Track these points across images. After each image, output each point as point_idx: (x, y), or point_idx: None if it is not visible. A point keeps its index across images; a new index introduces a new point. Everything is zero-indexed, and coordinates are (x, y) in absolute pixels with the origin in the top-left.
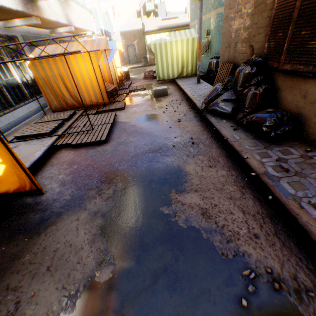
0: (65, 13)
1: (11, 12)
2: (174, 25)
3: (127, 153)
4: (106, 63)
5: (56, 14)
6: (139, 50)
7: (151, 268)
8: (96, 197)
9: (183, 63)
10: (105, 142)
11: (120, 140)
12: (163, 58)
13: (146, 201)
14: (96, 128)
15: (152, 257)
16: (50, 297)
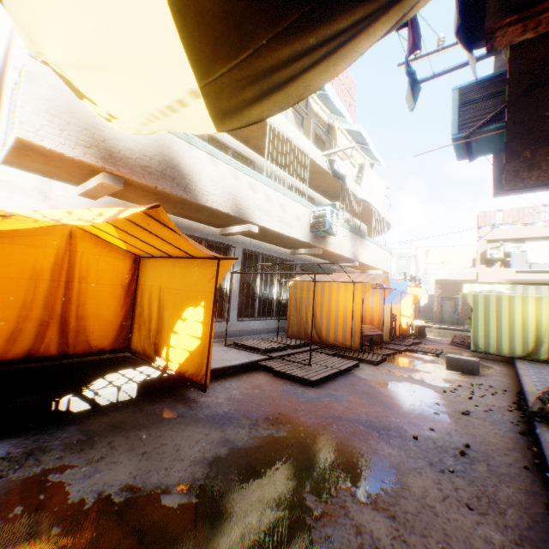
0: (355, 249)
1: (298, 242)
2: (544, 281)
3: (328, 409)
4: (381, 303)
5: (342, 248)
6: (465, 306)
7: (217, 542)
8: (245, 427)
9: (538, 335)
10: (313, 386)
11: (334, 392)
12: (489, 316)
13: (296, 470)
14: (315, 366)
15: (232, 532)
16: (119, 474)
